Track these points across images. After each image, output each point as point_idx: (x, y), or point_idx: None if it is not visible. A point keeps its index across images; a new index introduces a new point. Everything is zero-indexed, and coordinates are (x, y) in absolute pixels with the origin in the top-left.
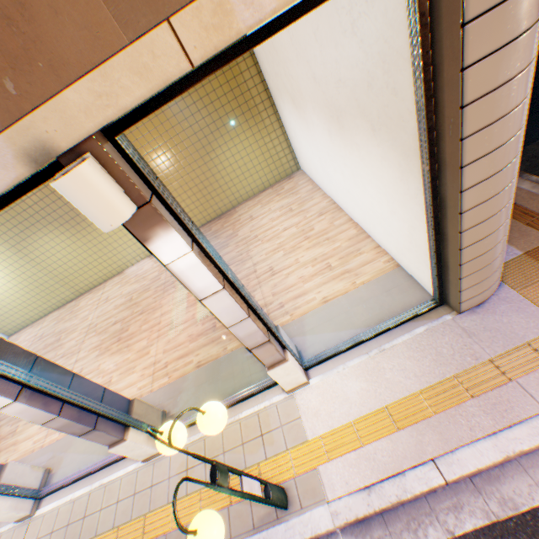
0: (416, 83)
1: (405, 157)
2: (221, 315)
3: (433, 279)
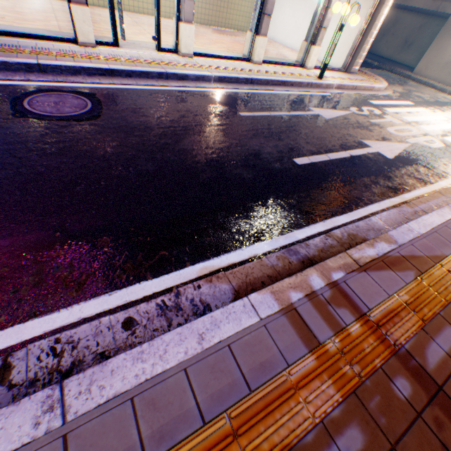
0: None
1: (367, 3)
2: (333, 1)
3: (349, 57)
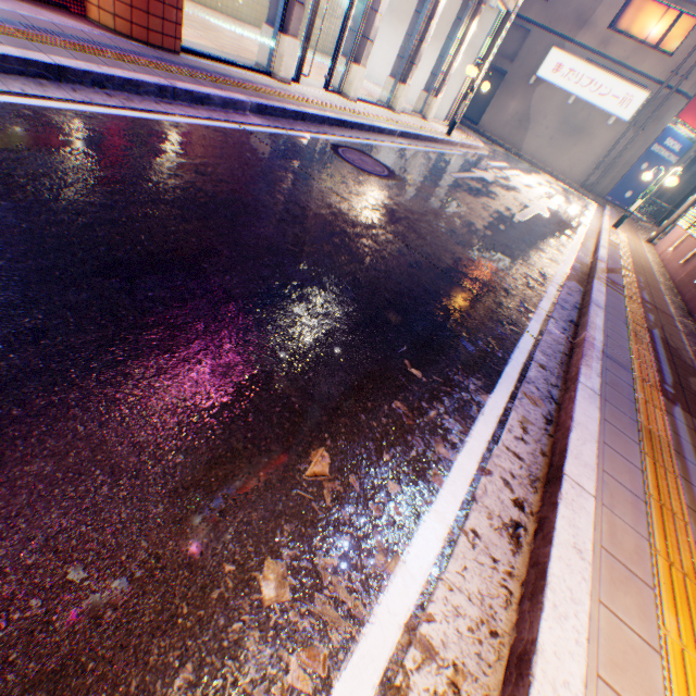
0: (489, 39)
1: (469, 60)
2: (457, 58)
3: (452, 111)
